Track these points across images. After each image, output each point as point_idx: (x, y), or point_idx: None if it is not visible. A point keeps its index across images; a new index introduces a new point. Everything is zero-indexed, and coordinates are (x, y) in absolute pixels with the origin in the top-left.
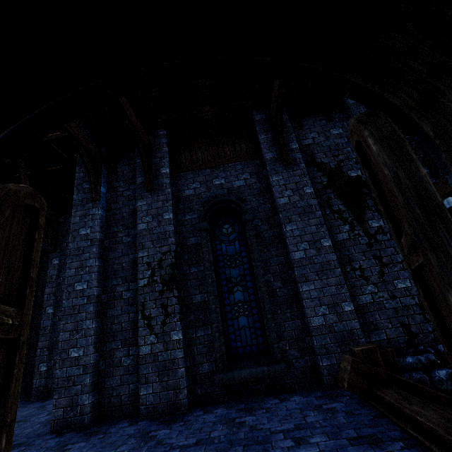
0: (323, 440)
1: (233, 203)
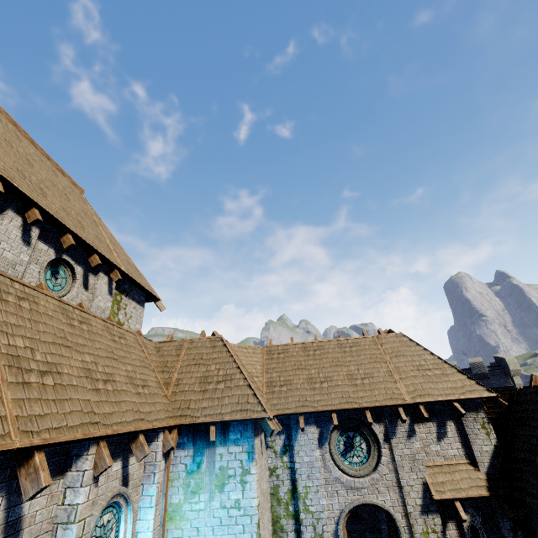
0: None
1: None
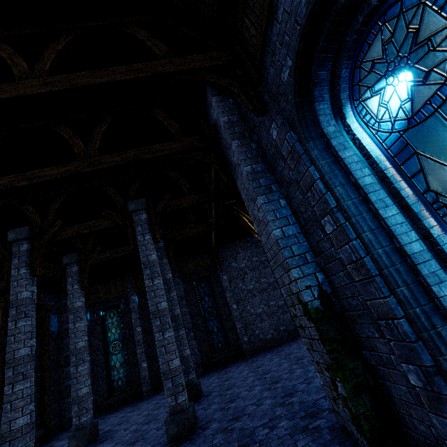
0: None
1: None
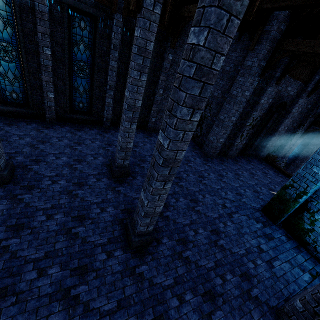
0: (270, 171)
1: (285, 103)
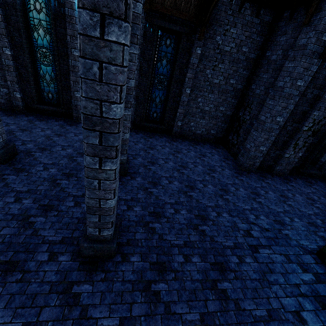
0: None
1: None
